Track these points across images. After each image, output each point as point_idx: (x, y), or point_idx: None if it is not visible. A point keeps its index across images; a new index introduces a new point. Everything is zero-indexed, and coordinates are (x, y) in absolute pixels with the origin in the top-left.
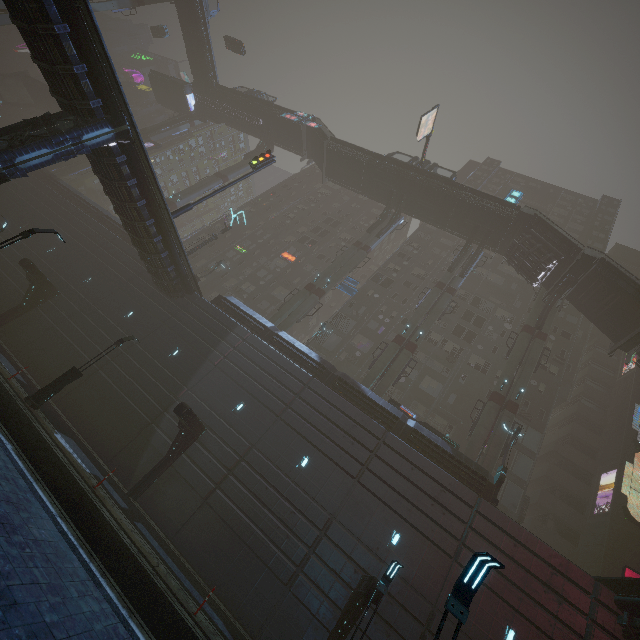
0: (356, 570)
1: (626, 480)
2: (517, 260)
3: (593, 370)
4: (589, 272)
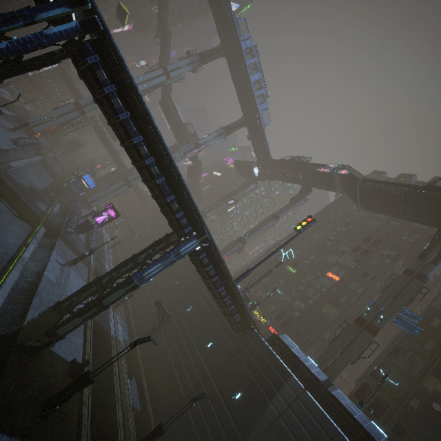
0: None
1: None
2: None
3: None
4: None
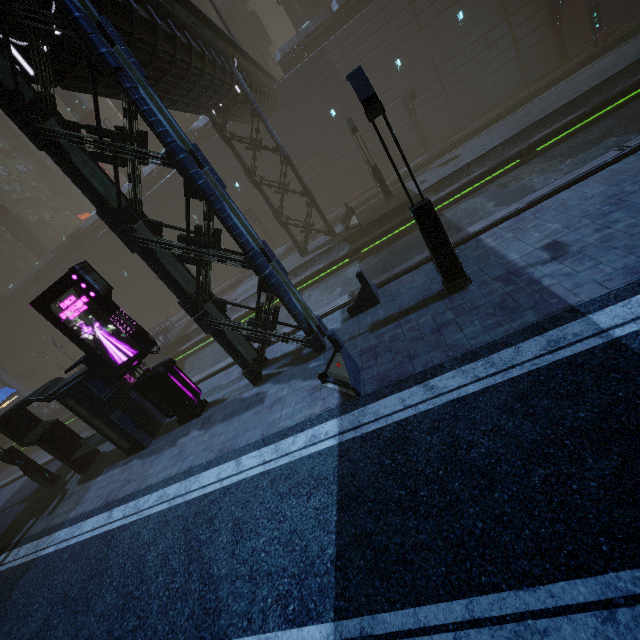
0: (538, 0)
1: None
2: None
3: None
4: None
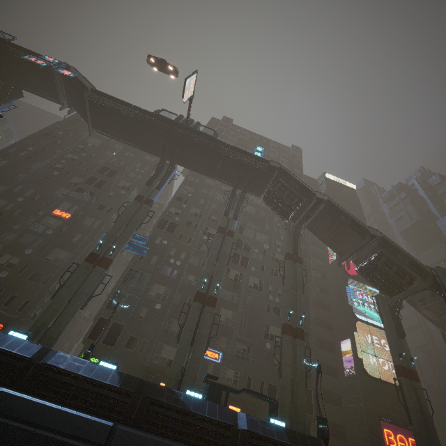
0: None
1: (357, 346)
2: (273, 203)
3: (316, 264)
4: (321, 210)
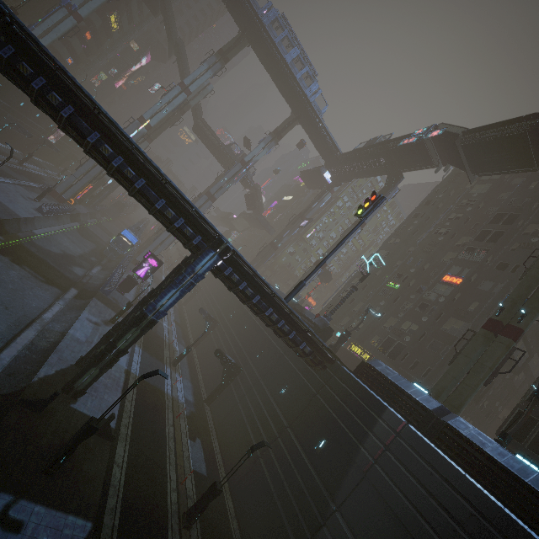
0: None
1: None
2: None
3: None
4: None
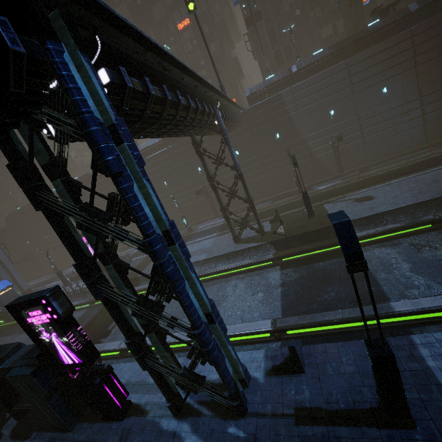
0: None
1: None
2: None
3: None
4: None
